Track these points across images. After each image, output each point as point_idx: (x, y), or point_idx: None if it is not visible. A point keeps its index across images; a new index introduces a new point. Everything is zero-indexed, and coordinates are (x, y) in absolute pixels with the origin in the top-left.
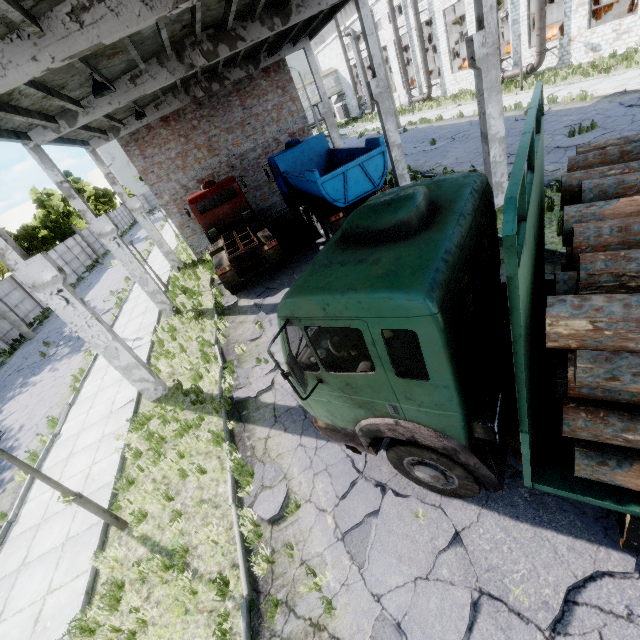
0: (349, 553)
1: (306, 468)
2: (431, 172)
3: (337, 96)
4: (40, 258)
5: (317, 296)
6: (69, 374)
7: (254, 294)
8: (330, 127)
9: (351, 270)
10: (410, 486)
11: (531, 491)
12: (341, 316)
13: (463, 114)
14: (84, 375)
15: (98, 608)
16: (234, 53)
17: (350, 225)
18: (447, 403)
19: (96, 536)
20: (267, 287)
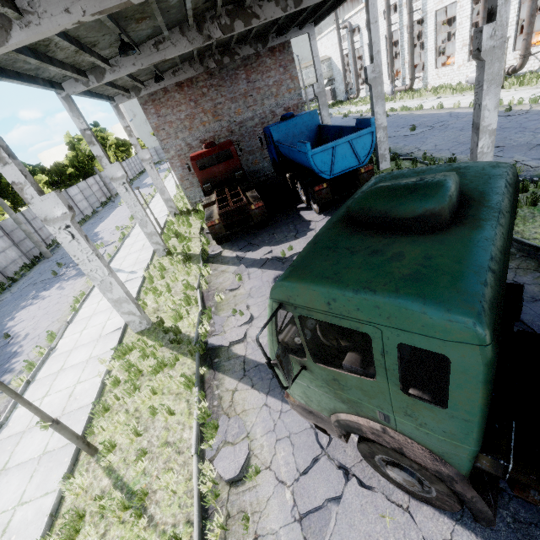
0: (305, 539)
1: (269, 431)
2: (410, 155)
3: (327, 80)
4: (53, 195)
5: (322, 287)
6: (72, 294)
7: (237, 247)
8: (321, 105)
9: (364, 261)
10: (376, 477)
11: (515, 516)
12: (348, 316)
13: (443, 106)
14: (84, 297)
15: (58, 533)
16: (247, 31)
17: (362, 206)
18: (460, 434)
19: (69, 456)
20: (249, 242)
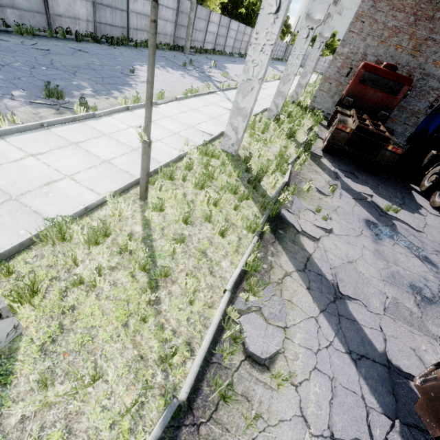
0: None
1: (310, 349)
2: None
3: None
4: None
5: None
6: (188, 85)
7: (337, 165)
8: None
9: None
10: None
11: None
12: None
13: None
14: (196, 93)
15: (81, 227)
16: None
17: None
18: None
19: (123, 181)
20: (352, 171)
